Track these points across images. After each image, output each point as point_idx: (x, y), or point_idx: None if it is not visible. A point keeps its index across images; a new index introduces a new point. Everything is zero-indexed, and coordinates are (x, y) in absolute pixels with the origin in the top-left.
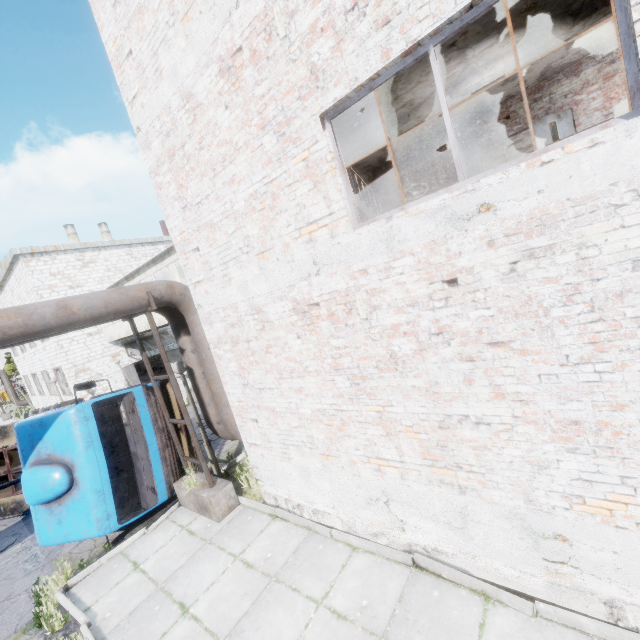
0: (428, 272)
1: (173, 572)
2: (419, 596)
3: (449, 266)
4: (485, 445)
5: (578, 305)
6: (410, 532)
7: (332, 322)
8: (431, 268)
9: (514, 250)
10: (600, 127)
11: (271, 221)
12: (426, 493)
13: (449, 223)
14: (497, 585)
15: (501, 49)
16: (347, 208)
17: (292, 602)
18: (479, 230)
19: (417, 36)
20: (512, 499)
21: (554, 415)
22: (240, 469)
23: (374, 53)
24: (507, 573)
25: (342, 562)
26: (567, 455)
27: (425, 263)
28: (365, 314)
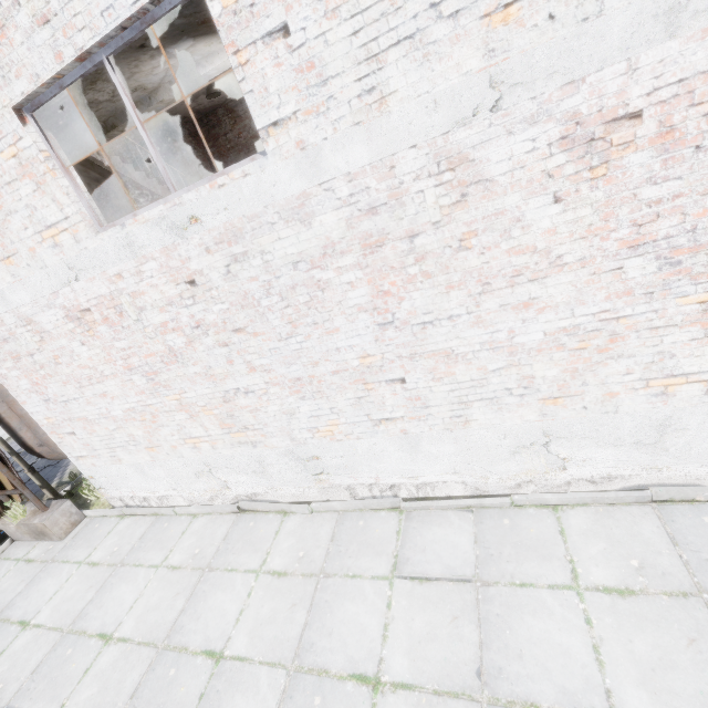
0: (172, 275)
1: (9, 601)
2: (239, 530)
3: (186, 269)
4: (256, 408)
5: (274, 296)
6: (234, 488)
7: (109, 326)
8: (173, 271)
9: (225, 256)
10: (251, 159)
11: (3, 223)
12: (233, 455)
13: (173, 232)
14: (294, 502)
15: (210, 47)
16: (82, 212)
17: (135, 575)
18: (196, 239)
19: (83, 45)
20: (284, 441)
21: (287, 377)
22: (86, 485)
23: (46, 51)
24: (297, 492)
25: (183, 530)
26: (302, 402)
27: (167, 267)
28: (135, 316)
